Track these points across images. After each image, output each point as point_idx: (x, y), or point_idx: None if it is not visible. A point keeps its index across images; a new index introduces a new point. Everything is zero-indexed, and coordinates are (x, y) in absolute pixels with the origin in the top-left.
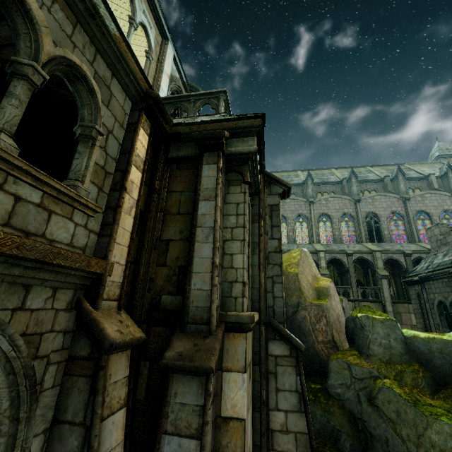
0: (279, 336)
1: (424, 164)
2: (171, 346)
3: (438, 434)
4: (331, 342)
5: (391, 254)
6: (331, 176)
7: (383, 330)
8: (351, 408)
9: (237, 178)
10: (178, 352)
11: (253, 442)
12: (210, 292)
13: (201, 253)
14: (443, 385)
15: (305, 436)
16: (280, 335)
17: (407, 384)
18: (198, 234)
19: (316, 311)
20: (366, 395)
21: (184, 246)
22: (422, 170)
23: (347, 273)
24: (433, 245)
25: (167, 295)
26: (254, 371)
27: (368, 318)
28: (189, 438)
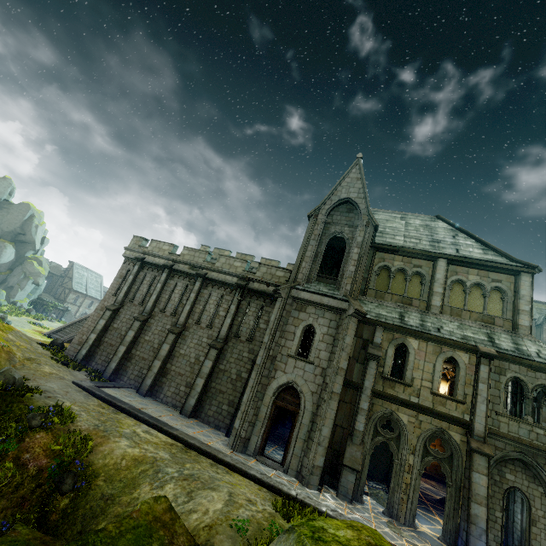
0: None
1: None
2: None
3: None
4: None
5: None
6: None
7: None
8: None
9: None
10: None
11: None
12: None
13: None
14: None
15: None
16: None
17: None
18: None
19: None
20: None
21: None
22: None
23: None
24: None
25: None
26: None
27: None
28: None
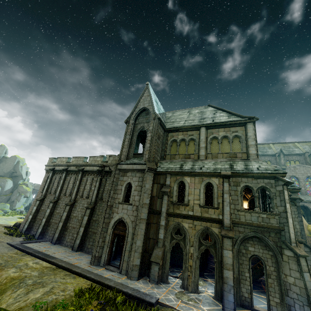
0: (305, 246)
1: None
2: None
3: None
4: None
5: None
6: (295, 149)
7: None
8: None
9: (292, 204)
10: None
11: None
12: None
13: None
14: None
15: None
16: (305, 245)
17: None
18: None
19: (310, 239)
20: None
21: None
22: None
23: None
24: None
25: None
26: None
27: None
28: None
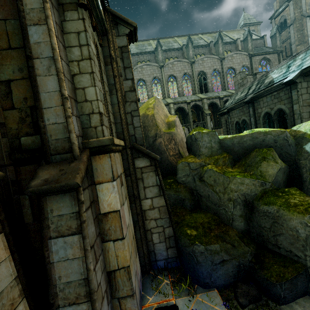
0: (141, 154)
1: (234, 31)
2: (36, 176)
3: (235, 184)
4: (178, 154)
5: (212, 99)
6: (175, 44)
7: (208, 138)
8: (190, 186)
9: (71, 0)
10: (44, 179)
11: (133, 220)
12: (66, 124)
13: (46, 87)
14: (237, 161)
15: (164, 207)
16: (142, 154)
17: (220, 165)
18: (36, 66)
19: (167, 137)
20: (198, 177)
21: (29, 85)
22: (233, 36)
23: (187, 116)
24: (236, 87)
25: (25, 137)
26: (127, 181)
27: (199, 133)
28: (72, 236)
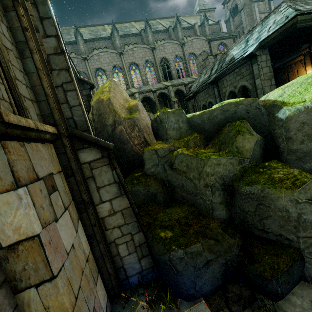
0: (87, 144)
1: (191, 16)
2: None
3: (210, 167)
4: (144, 142)
5: (178, 86)
6: (132, 29)
7: (174, 118)
8: (161, 177)
9: None
10: None
11: (87, 234)
12: None
13: None
14: (210, 140)
15: (129, 209)
16: (87, 143)
17: (191, 147)
18: None
19: (129, 123)
20: (168, 165)
21: None
22: (191, 21)
23: (155, 105)
24: (199, 70)
25: None
26: (70, 183)
27: (164, 113)
28: None
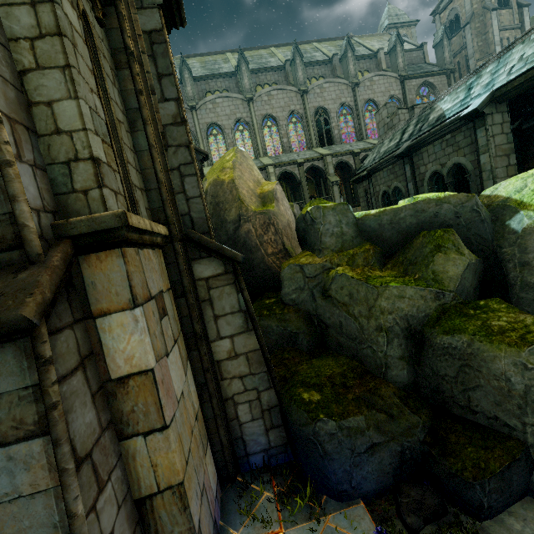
0: (205, 252)
1: (373, 36)
2: None
3: (388, 300)
4: (283, 251)
5: (341, 157)
6: (271, 59)
7: (334, 217)
8: (306, 309)
9: None
10: None
11: (197, 382)
12: (2, 182)
13: None
14: (390, 257)
15: (257, 353)
16: (206, 251)
17: (359, 265)
18: None
19: (261, 220)
20: (320, 290)
21: None
22: (372, 45)
23: (299, 187)
24: (381, 132)
25: None
26: (179, 306)
27: (319, 208)
28: (26, 441)
